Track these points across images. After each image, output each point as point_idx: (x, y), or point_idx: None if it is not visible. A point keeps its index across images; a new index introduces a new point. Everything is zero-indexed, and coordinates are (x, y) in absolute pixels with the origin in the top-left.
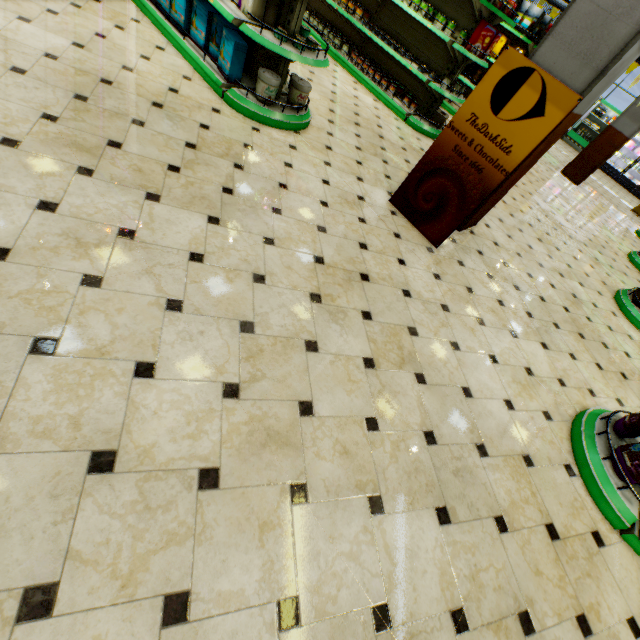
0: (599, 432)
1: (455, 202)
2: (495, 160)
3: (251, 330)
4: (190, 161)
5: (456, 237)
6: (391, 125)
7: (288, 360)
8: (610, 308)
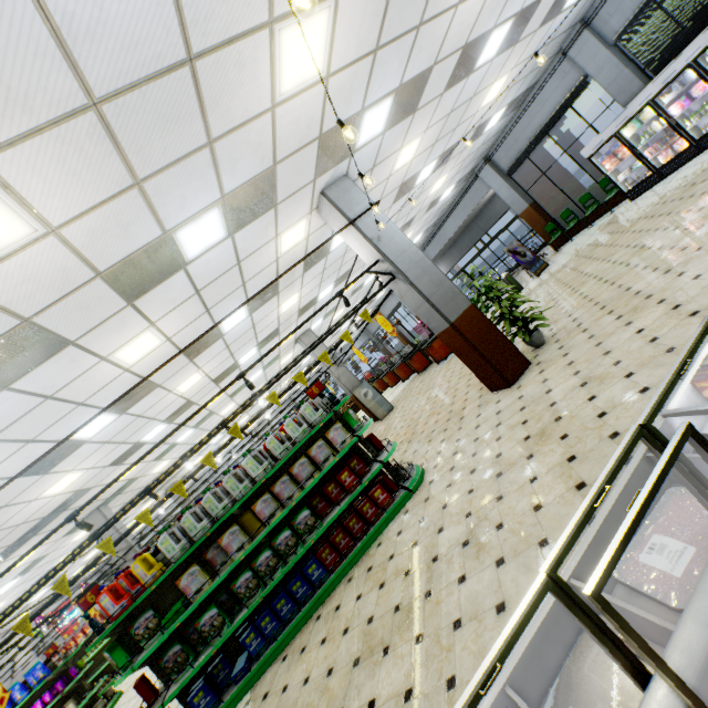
0: None
1: None
2: None
3: None
4: None
5: None
6: None
7: None
8: None
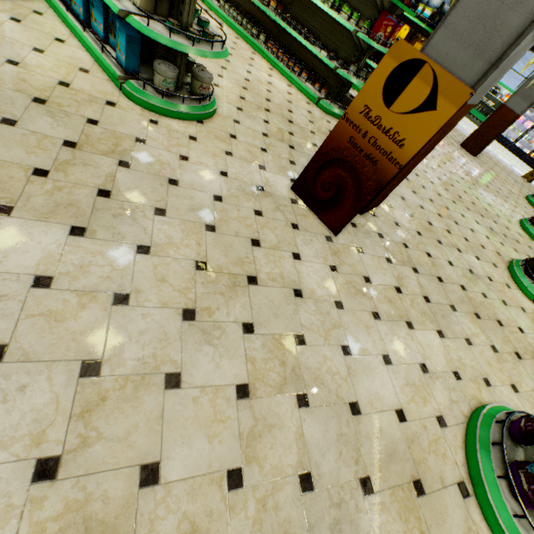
0: (494, 442)
1: (352, 192)
2: (389, 153)
3: (95, 372)
4: (64, 162)
5: (357, 221)
6: (302, 109)
7: (138, 406)
8: (504, 280)
